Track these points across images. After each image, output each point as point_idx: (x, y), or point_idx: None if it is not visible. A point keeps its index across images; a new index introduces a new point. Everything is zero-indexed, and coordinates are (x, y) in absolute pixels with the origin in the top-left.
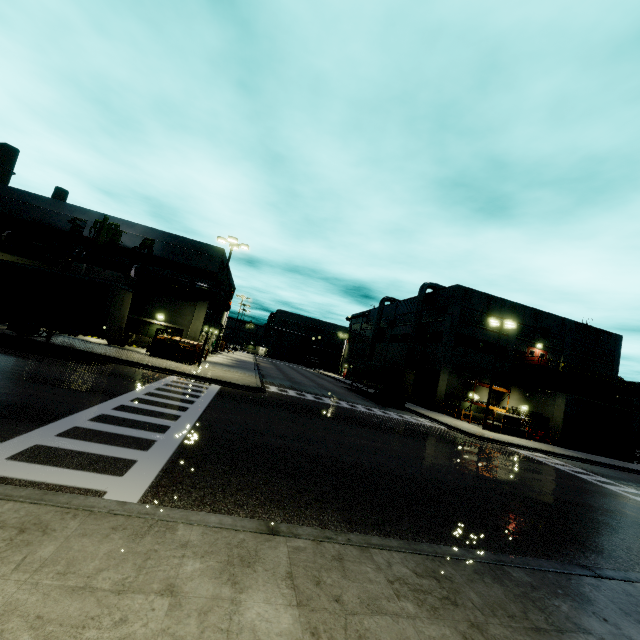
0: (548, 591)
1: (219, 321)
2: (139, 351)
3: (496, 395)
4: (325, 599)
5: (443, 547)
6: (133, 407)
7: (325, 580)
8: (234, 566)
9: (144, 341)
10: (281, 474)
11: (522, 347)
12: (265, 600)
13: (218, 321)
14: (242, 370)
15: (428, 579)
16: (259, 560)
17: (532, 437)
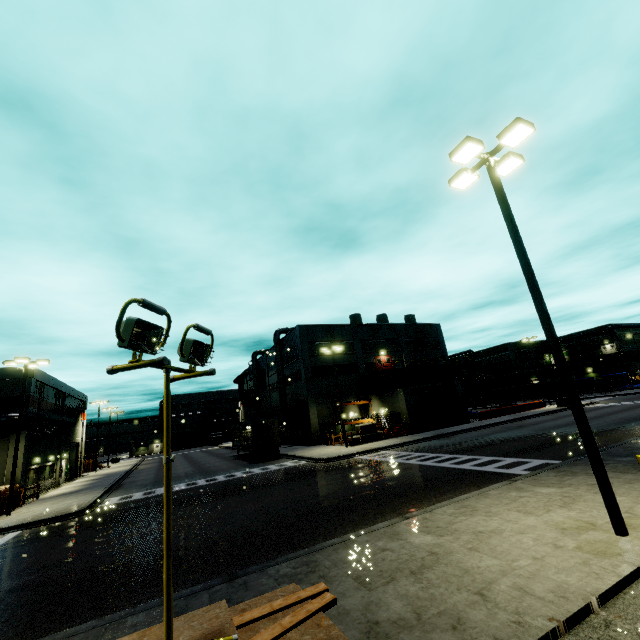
0: (147, 622)
1: (68, 441)
2: None
3: (363, 408)
4: None
5: (72, 629)
6: None
7: None
8: None
9: None
10: None
11: (370, 359)
12: None
13: (66, 442)
14: (87, 491)
15: None
16: None
17: (390, 435)
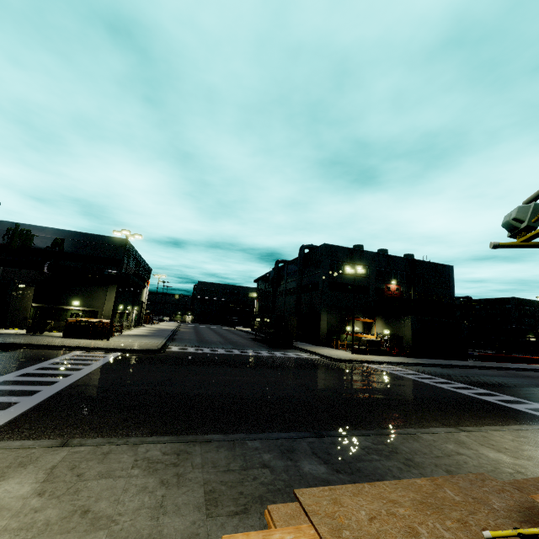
0: (266, 450)
1: (138, 299)
2: (56, 335)
3: (367, 325)
4: (69, 476)
5: (206, 436)
6: (15, 381)
7: (81, 466)
8: (10, 468)
9: (63, 326)
10: (120, 410)
11: (381, 285)
12: (18, 482)
13: (137, 299)
14: (153, 337)
15: (171, 455)
16: (35, 462)
17: (391, 353)
